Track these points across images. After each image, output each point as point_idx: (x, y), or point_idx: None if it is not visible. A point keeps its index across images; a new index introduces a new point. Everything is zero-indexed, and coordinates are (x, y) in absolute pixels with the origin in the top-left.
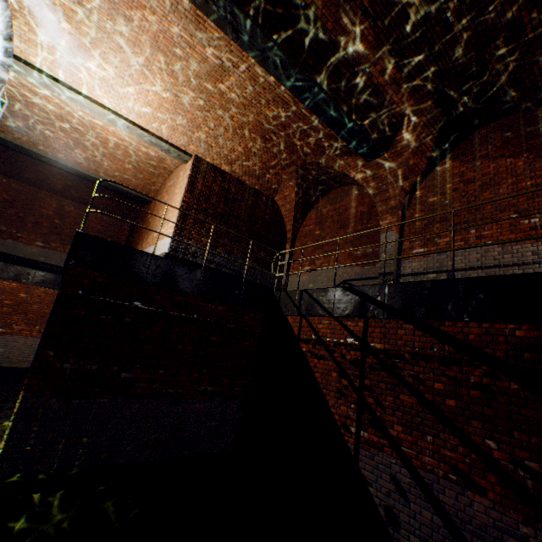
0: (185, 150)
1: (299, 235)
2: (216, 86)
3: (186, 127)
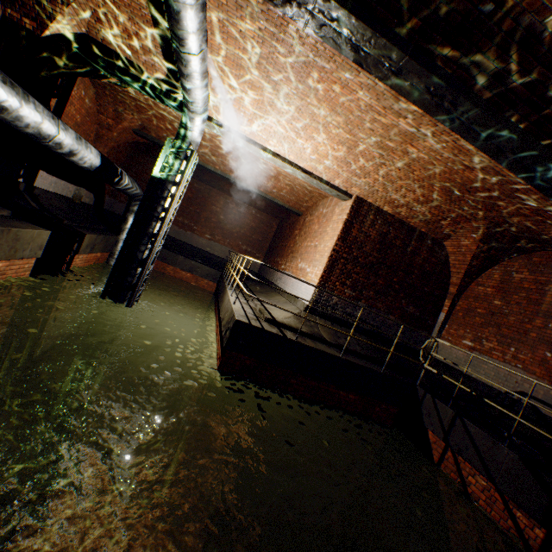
0: (346, 190)
1: (466, 293)
2: (400, 145)
3: (352, 173)
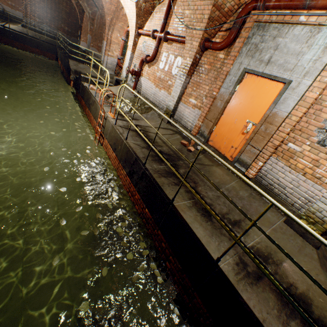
0: None
1: (83, 22)
2: None
3: None
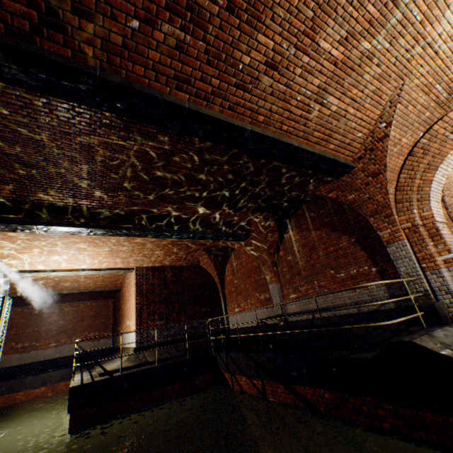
0: (128, 267)
1: (225, 283)
2: (131, 242)
3: (123, 258)
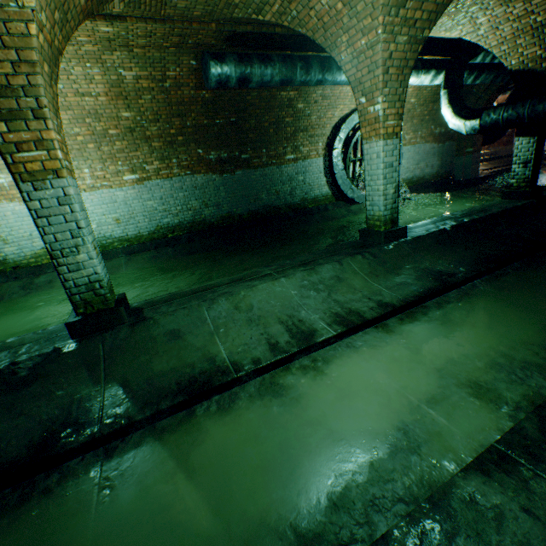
0: None
1: None
2: None
3: None
